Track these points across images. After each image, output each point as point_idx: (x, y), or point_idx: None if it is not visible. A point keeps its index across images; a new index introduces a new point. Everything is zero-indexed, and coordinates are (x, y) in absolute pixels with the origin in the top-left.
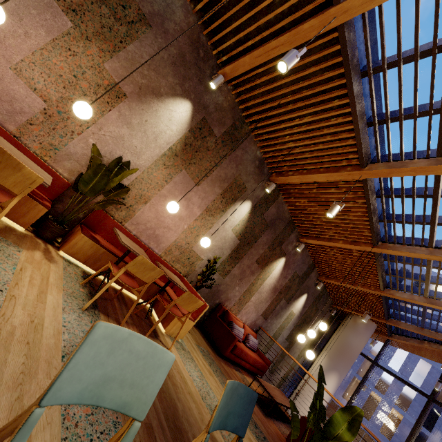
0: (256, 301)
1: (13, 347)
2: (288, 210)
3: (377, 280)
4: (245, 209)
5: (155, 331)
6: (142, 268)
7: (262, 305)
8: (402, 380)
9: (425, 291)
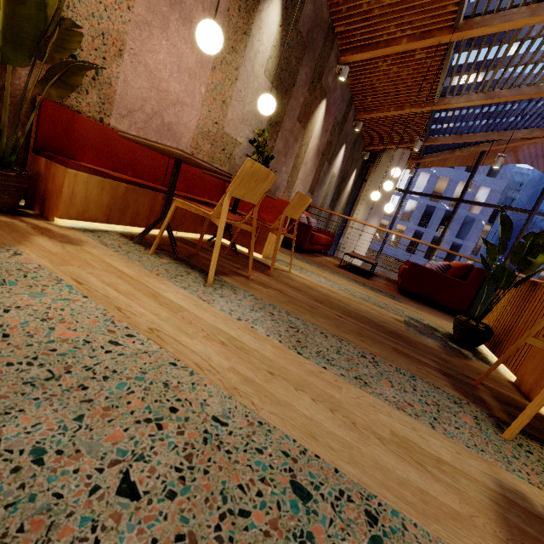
0: (303, 177)
1: (279, 395)
2: (326, 1)
3: (434, 89)
4: (274, 18)
5: (259, 262)
6: (252, 184)
7: (309, 179)
8: (434, 196)
9: (488, 84)
